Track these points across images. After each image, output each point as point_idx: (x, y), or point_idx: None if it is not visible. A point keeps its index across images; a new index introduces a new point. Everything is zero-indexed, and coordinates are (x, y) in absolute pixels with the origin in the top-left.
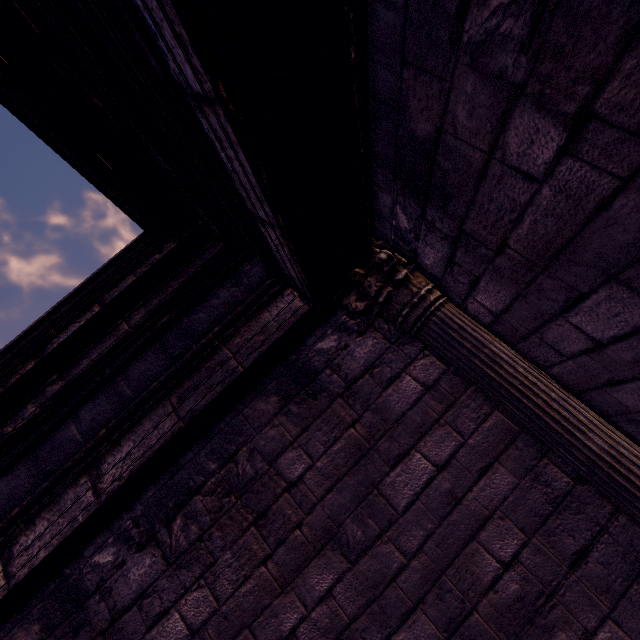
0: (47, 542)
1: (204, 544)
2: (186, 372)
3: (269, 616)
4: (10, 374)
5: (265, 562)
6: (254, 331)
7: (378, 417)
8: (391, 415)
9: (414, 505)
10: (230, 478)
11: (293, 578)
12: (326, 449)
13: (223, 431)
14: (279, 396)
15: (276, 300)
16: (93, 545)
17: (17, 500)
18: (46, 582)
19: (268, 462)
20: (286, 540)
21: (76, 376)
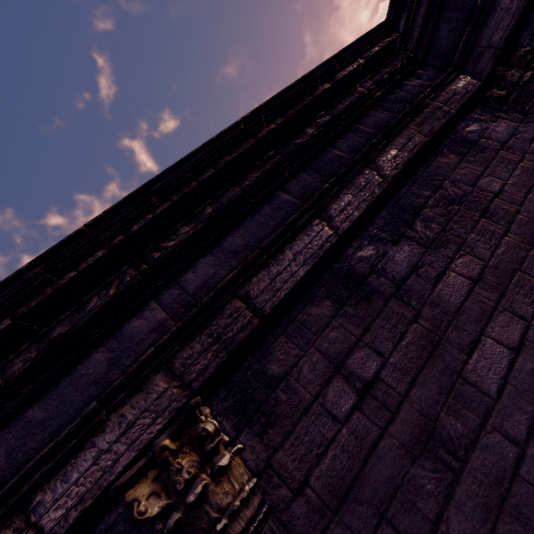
0: (357, 206)
1: (449, 233)
2: (413, 115)
3: (531, 262)
4: (314, 90)
5: (506, 235)
6: (451, 94)
7: None
8: None
9: None
10: (445, 197)
11: None
12: (510, 174)
13: (423, 175)
14: (455, 155)
15: (456, 81)
16: (351, 247)
17: (311, 191)
18: (324, 271)
19: (470, 186)
20: (514, 221)
21: (337, 114)
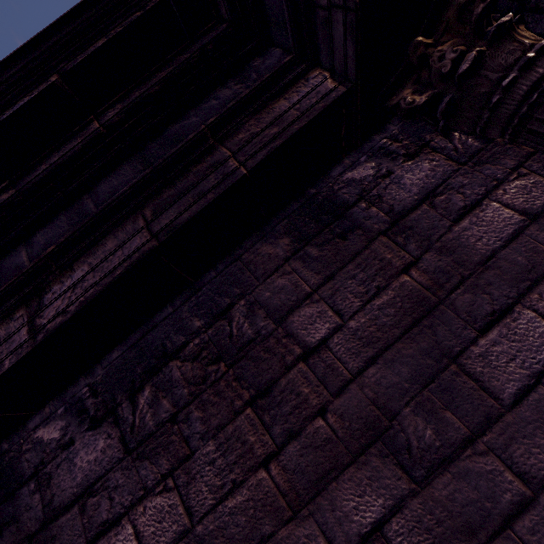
0: None
1: (177, 427)
2: (167, 179)
3: None
4: None
5: (266, 463)
6: (264, 123)
7: (448, 259)
8: (471, 256)
9: (533, 393)
10: (220, 339)
11: (312, 495)
12: (363, 303)
13: (214, 280)
14: (292, 237)
15: (297, 85)
16: (39, 415)
17: None
18: None
19: (274, 319)
20: (300, 432)
21: (30, 184)
